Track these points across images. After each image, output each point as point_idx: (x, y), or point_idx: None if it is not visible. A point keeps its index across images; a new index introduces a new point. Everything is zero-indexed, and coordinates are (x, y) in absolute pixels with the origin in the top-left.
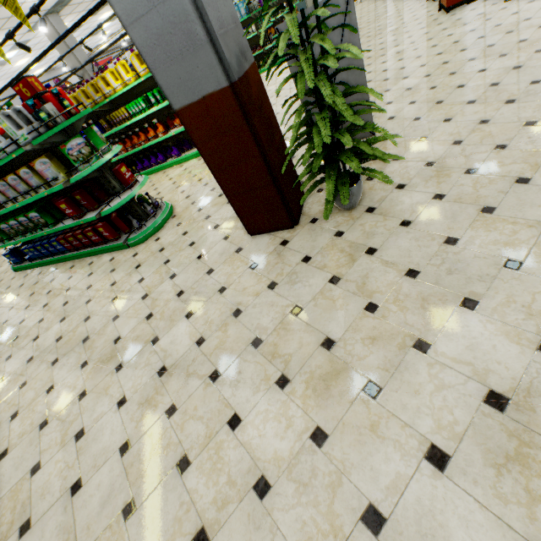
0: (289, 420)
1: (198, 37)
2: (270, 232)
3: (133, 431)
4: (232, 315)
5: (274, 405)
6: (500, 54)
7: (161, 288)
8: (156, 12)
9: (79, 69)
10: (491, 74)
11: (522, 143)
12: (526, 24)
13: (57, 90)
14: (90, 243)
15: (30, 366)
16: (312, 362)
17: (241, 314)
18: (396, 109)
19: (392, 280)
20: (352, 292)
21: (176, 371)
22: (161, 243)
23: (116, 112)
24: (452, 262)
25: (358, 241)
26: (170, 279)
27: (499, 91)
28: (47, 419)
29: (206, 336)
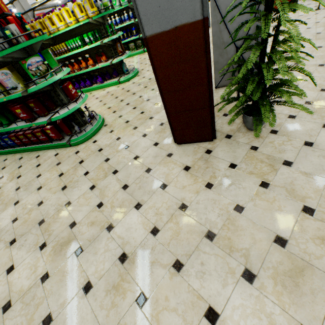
0: (269, 317)
1: None
2: (193, 143)
3: (106, 320)
4: (179, 209)
5: (248, 300)
6: None
7: (106, 181)
8: None
9: (25, 12)
10: None
11: None
12: None
13: (20, 15)
14: (38, 140)
15: None
16: (271, 257)
17: (187, 209)
18: None
19: (317, 188)
20: (284, 195)
21: (137, 258)
22: (99, 144)
23: (57, 45)
24: None
25: (273, 154)
26: (113, 174)
27: None
28: (10, 301)
29: (159, 227)
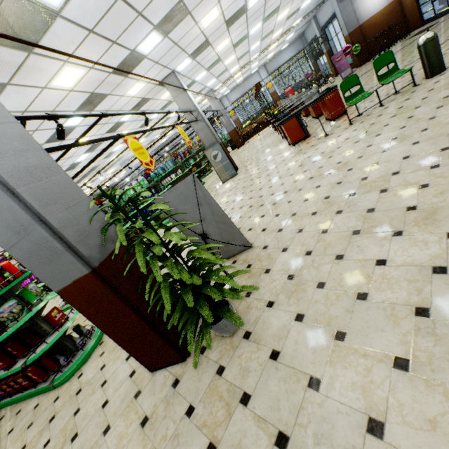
0: None
1: (58, 248)
2: (166, 367)
3: None
4: None
5: None
6: (327, 173)
7: None
8: (25, 239)
9: None
10: (324, 189)
11: (354, 252)
12: (338, 151)
13: (1, 267)
14: (22, 387)
15: None
16: None
17: None
18: (266, 221)
19: None
20: None
21: None
22: (81, 380)
23: None
24: (318, 420)
25: (235, 381)
26: (70, 442)
27: (330, 203)
28: None
29: None
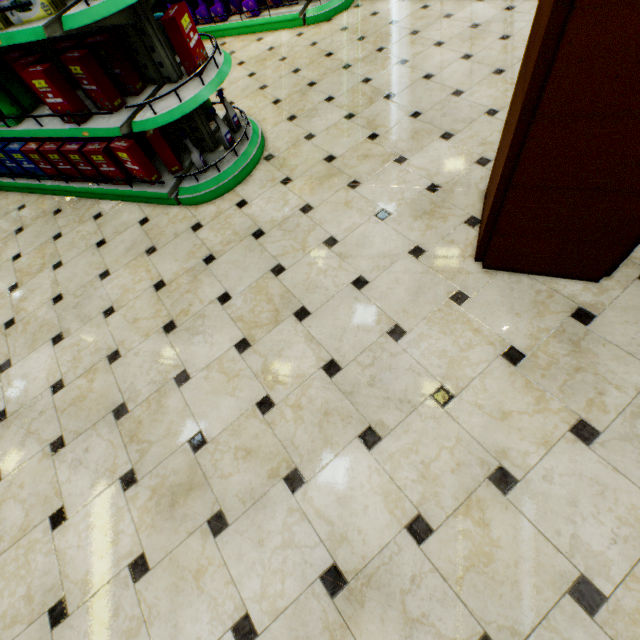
0: None
1: None
2: (532, 274)
3: None
4: (492, 483)
5: None
6: None
7: (277, 336)
8: None
9: None
10: None
11: None
12: None
13: None
14: (96, 174)
15: (1, 434)
16: None
17: (516, 489)
18: None
19: None
20: None
21: (372, 596)
22: (253, 215)
23: None
24: None
25: None
26: (296, 319)
27: None
28: (64, 603)
29: (433, 521)
